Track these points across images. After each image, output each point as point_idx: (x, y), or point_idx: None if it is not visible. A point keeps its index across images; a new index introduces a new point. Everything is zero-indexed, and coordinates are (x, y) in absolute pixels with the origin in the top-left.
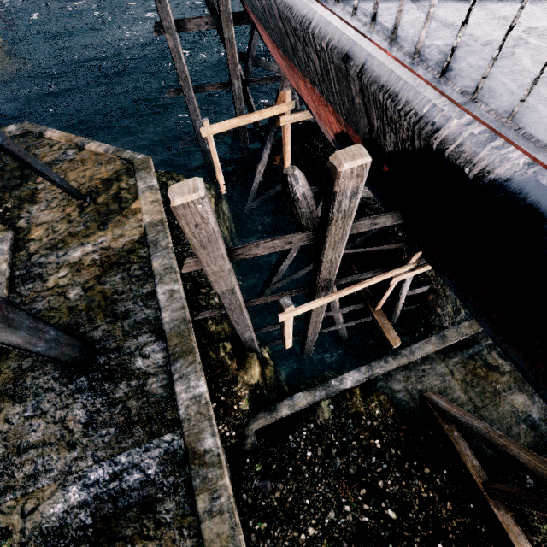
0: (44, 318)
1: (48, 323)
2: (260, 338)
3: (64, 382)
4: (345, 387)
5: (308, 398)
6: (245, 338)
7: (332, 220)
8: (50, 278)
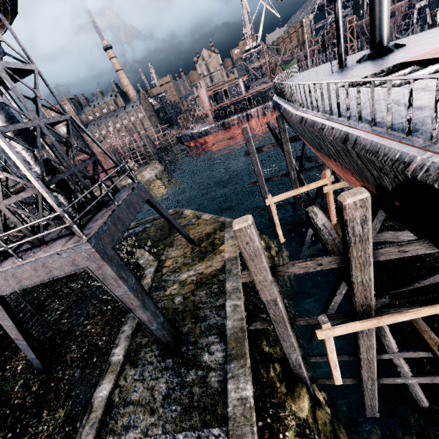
0: None
1: (161, 311)
2: None
3: (159, 359)
4: None
5: None
6: (292, 361)
7: (350, 243)
8: (168, 289)
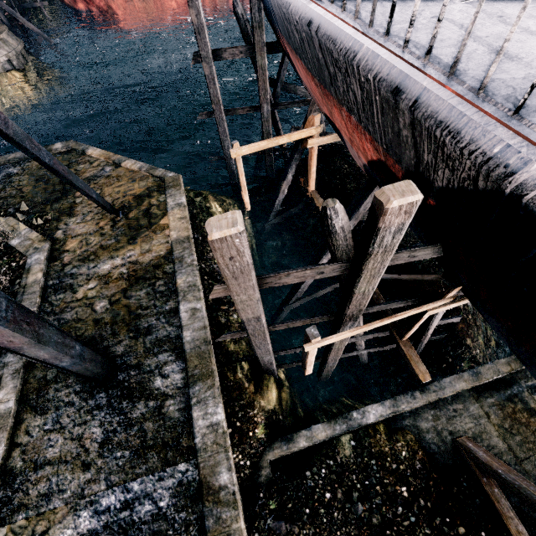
0: (71, 329)
1: (75, 338)
2: (275, 356)
3: (84, 397)
4: (368, 422)
5: (328, 431)
6: (264, 362)
7: (372, 254)
8: (80, 289)
